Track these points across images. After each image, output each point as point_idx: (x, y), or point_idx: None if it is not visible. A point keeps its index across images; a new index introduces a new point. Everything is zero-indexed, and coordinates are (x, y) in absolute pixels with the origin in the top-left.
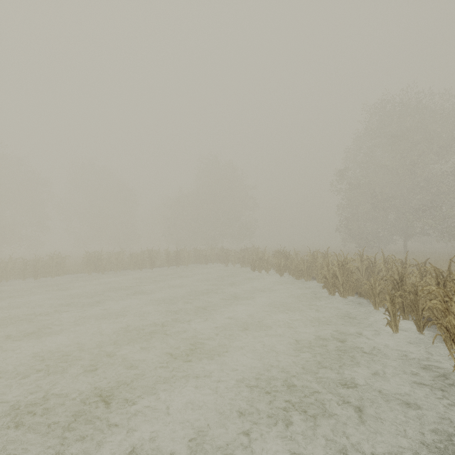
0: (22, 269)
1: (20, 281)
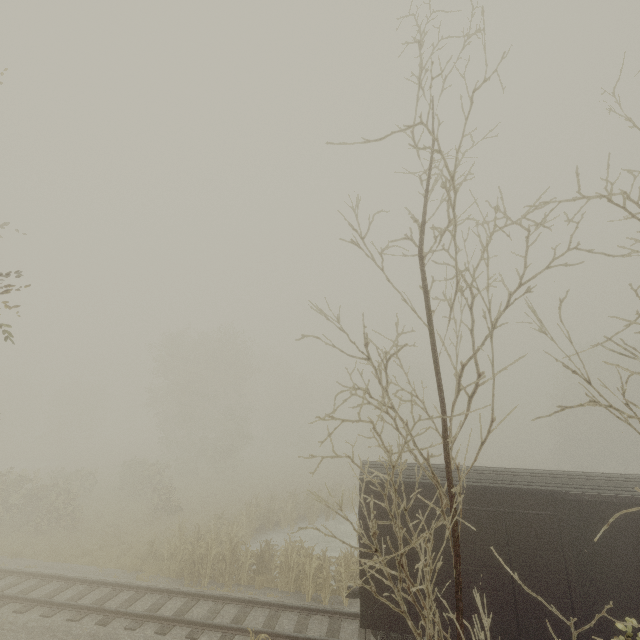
0: None
1: None
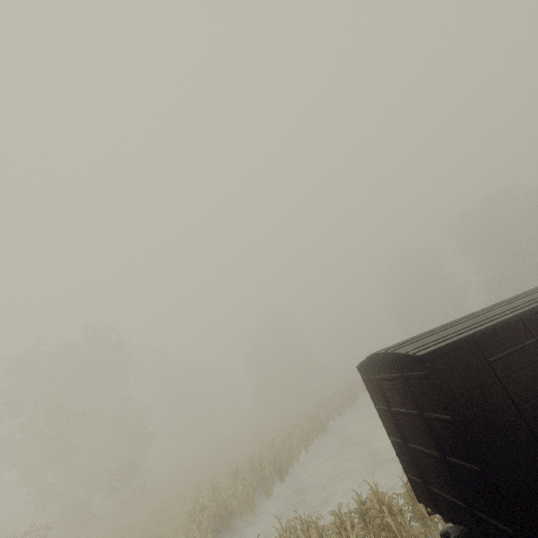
0: (313, 429)
1: (314, 440)
